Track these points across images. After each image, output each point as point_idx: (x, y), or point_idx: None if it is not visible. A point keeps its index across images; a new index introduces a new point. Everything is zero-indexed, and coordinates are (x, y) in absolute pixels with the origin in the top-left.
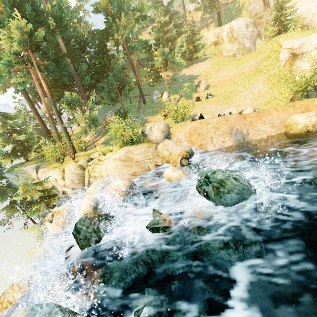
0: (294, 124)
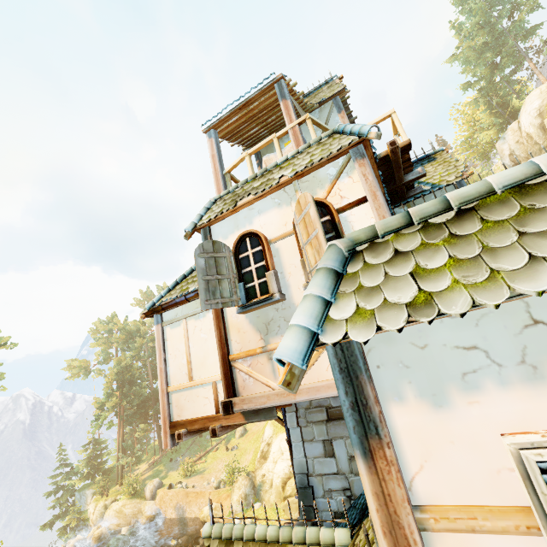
0: (202, 512)
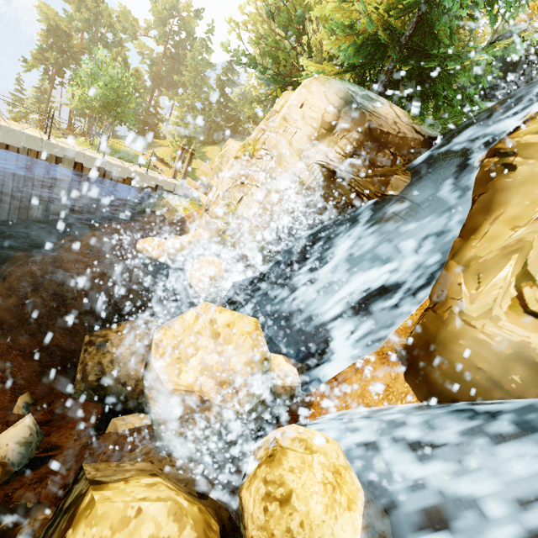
0: None
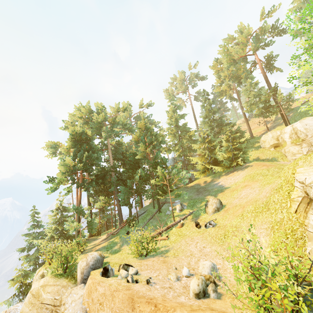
0: None
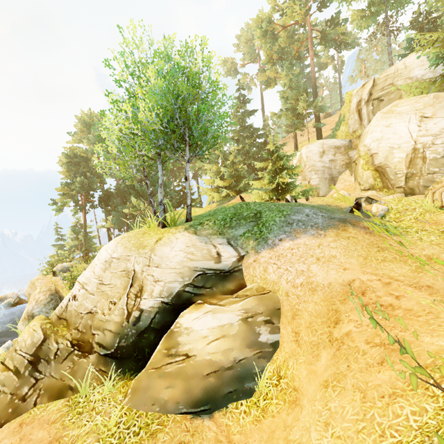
0: None
